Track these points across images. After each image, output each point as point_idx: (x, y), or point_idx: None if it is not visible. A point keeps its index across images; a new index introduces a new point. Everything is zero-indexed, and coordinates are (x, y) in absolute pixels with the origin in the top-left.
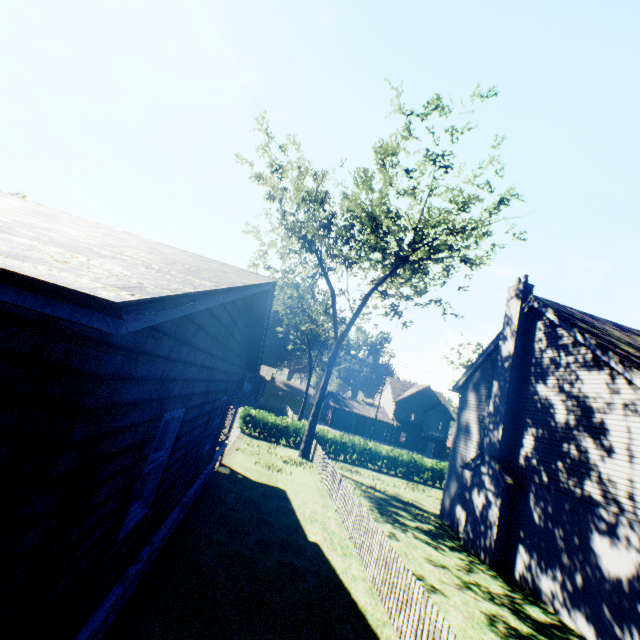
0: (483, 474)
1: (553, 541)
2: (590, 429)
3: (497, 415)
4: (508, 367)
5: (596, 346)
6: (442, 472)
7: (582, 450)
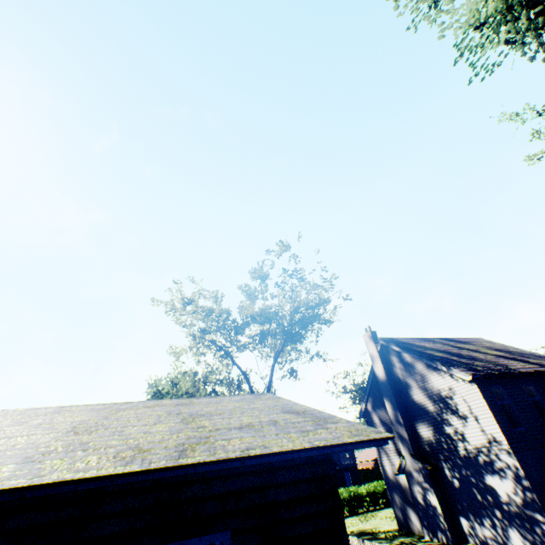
0: (412, 471)
1: (472, 495)
2: (449, 408)
3: (398, 423)
4: (388, 387)
5: (426, 359)
6: (375, 492)
7: (453, 424)
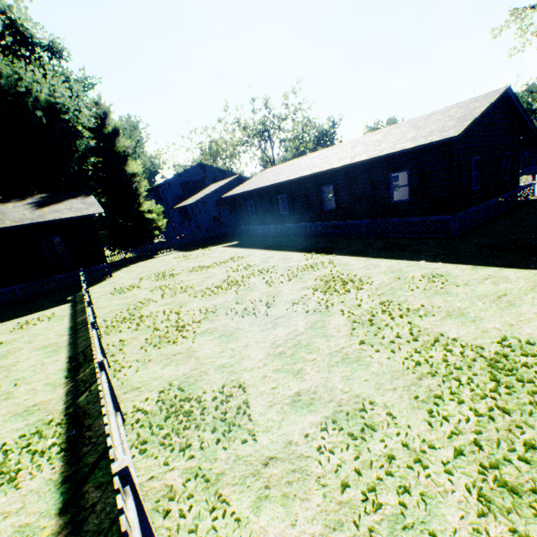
0: None
1: None
2: None
3: None
4: None
5: None
6: None
7: None
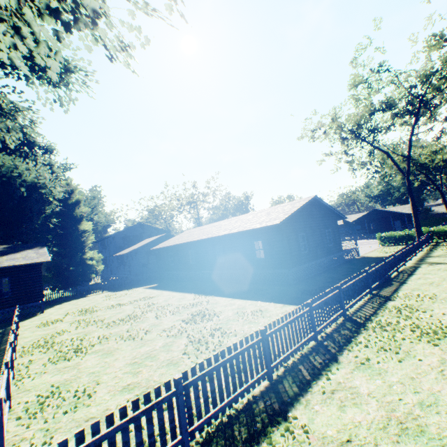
0: None
1: None
2: None
3: None
4: None
5: None
6: None
7: None
